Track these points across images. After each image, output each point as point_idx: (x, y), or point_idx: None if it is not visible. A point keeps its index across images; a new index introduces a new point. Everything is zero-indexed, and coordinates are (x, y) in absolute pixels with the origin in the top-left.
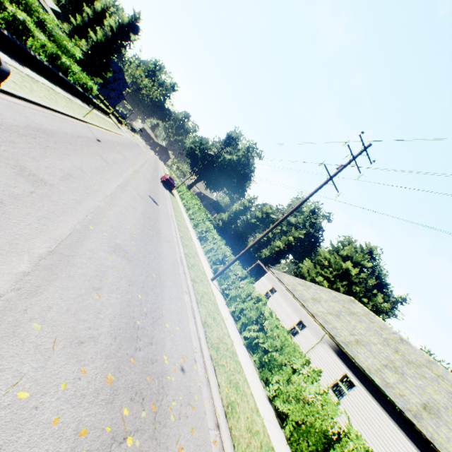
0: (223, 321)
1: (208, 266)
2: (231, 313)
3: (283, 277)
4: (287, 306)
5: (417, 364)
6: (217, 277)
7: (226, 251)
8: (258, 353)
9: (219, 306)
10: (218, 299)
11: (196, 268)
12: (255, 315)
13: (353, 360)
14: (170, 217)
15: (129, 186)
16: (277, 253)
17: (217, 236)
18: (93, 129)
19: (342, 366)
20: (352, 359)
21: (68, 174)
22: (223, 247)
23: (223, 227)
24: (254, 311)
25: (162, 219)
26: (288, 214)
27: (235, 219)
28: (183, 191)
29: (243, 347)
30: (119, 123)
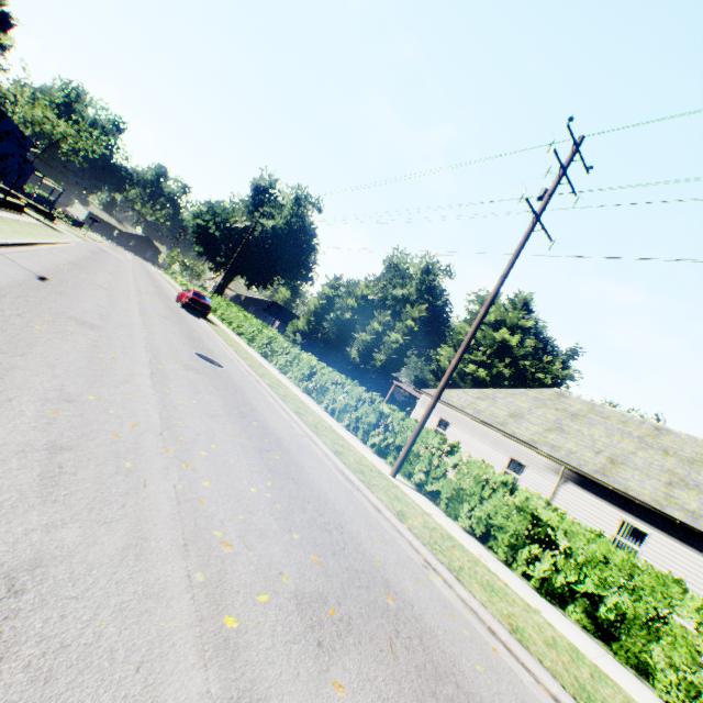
0: (491, 572)
1: (360, 444)
2: (464, 529)
3: (449, 396)
4: (479, 442)
5: (701, 460)
6: (388, 460)
7: (378, 404)
8: (575, 602)
9: (452, 534)
10: (434, 514)
11: (366, 471)
12: (522, 523)
13: (629, 497)
14: (250, 379)
15: (162, 358)
16: (398, 351)
17: (341, 378)
18: (15, 256)
19: (612, 511)
20: (626, 496)
21: (48, 446)
22: (368, 397)
23: (305, 343)
24: (517, 516)
25: (252, 397)
26: (487, 308)
27: (319, 323)
28: (221, 308)
29: (543, 602)
30: (48, 219)
